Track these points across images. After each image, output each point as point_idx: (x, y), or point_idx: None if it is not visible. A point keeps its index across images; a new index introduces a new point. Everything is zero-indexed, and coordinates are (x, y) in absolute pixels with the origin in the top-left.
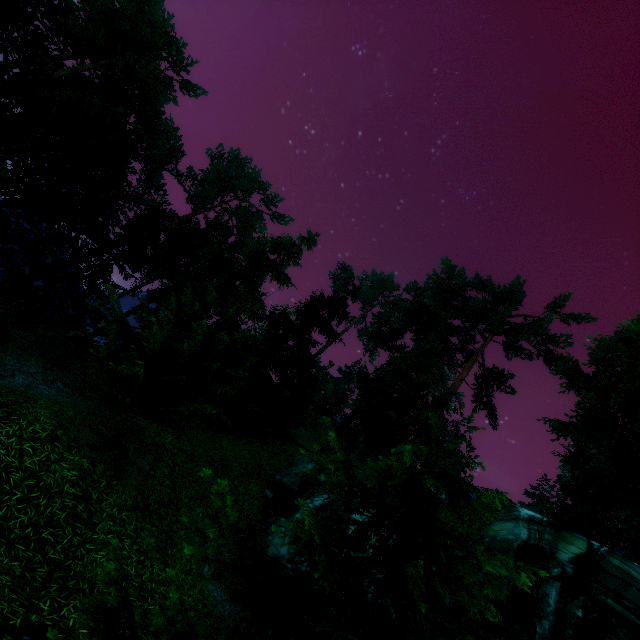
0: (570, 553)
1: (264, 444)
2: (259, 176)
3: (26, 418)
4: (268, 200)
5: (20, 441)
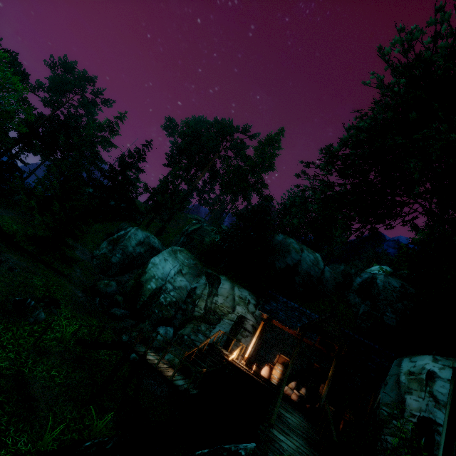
0: (193, 228)
1: (112, 223)
2: (86, 73)
3: (2, 219)
4: (94, 92)
5: (3, 223)
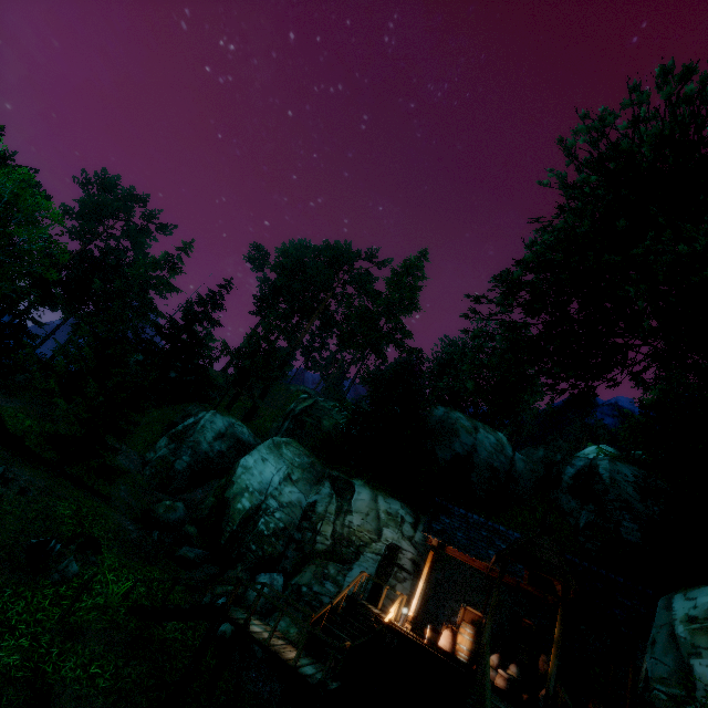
0: (303, 406)
1: (174, 407)
2: (134, 190)
3: (3, 411)
4: (146, 216)
5: (4, 418)
